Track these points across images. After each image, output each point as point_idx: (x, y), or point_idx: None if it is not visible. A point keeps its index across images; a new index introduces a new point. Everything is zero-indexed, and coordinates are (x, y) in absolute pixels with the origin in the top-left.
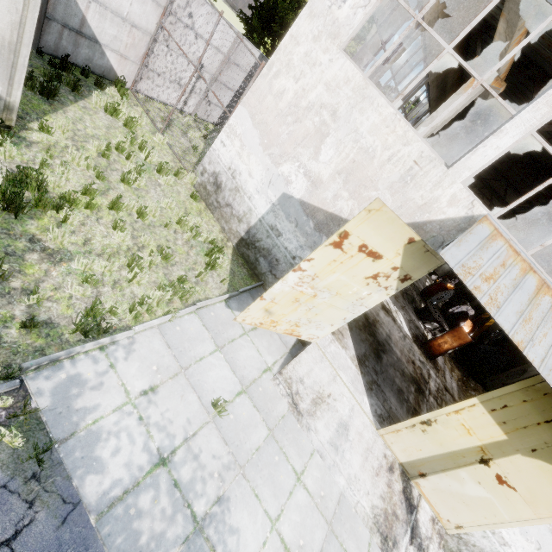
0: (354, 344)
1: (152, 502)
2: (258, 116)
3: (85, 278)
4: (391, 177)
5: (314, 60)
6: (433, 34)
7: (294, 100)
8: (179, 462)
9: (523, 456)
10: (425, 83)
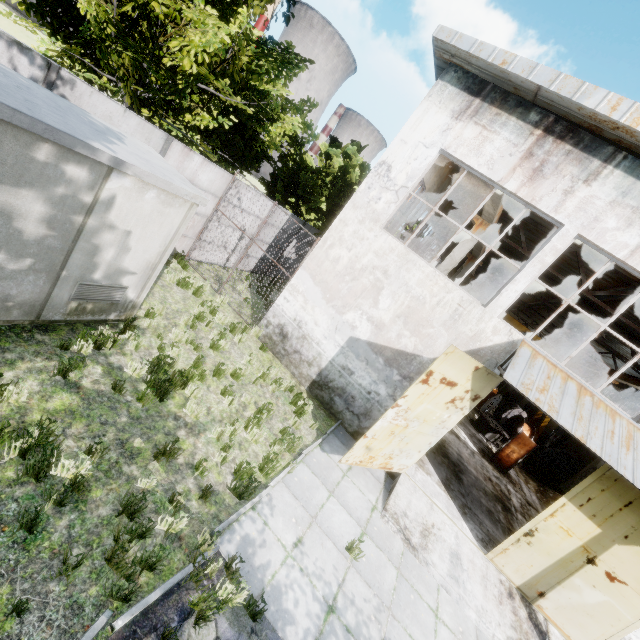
0: (434, 469)
1: None
2: (318, 276)
3: (224, 444)
4: (442, 317)
5: (362, 236)
6: (449, 219)
7: (349, 264)
8: (342, 608)
9: (620, 545)
10: (431, 221)
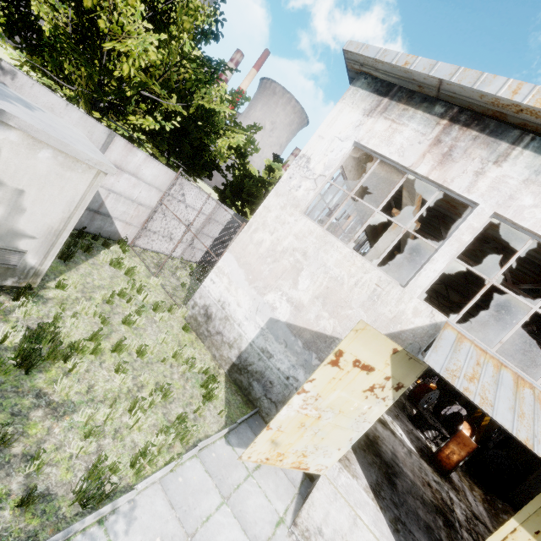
0: (363, 470)
1: None
2: (242, 259)
3: (89, 430)
4: (360, 297)
5: (283, 221)
6: (364, 203)
7: (271, 246)
8: None
9: None
10: (360, 223)
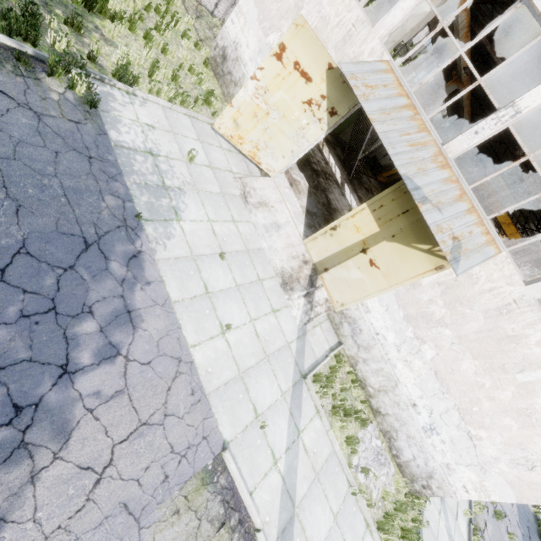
0: (307, 203)
1: (142, 161)
2: None
3: (124, 56)
4: (337, 38)
5: None
6: None
7: None
8: (161, 161)
9: (387, 242)
10: None
